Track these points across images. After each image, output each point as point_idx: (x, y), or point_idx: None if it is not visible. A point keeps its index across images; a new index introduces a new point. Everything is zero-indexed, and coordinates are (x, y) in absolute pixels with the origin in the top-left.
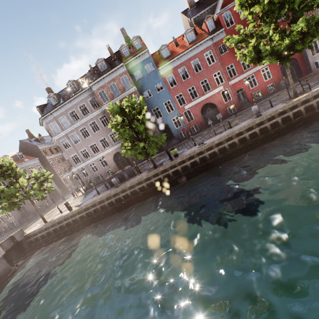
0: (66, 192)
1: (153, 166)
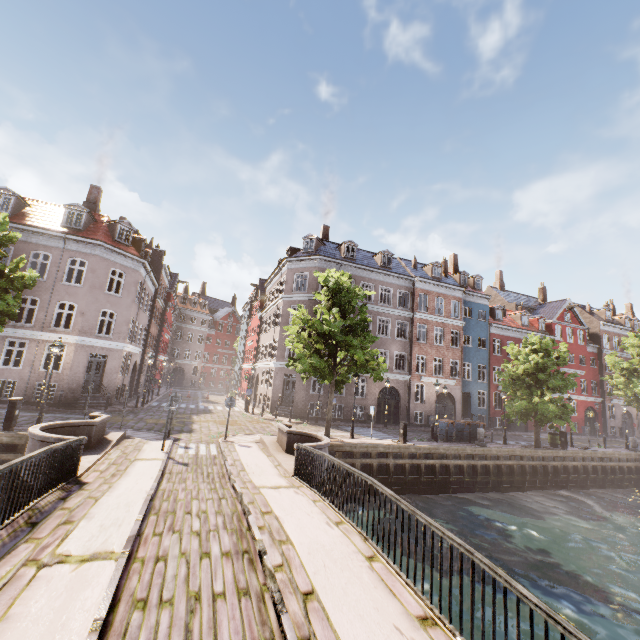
0: None
1: (536, 443)
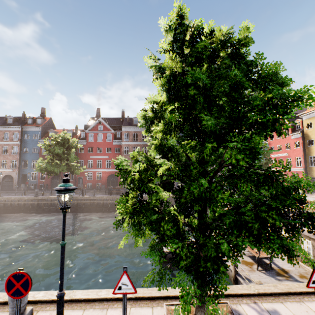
0: None
1: None
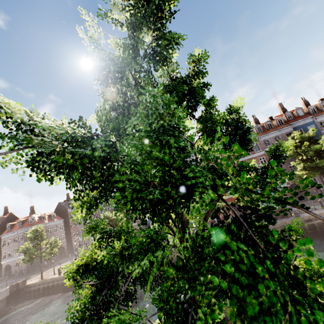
0: (71, 252)
1: None
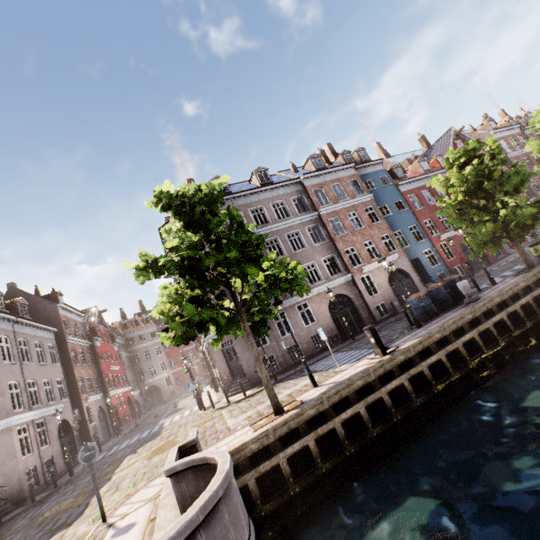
0: None
1: (528, 263)
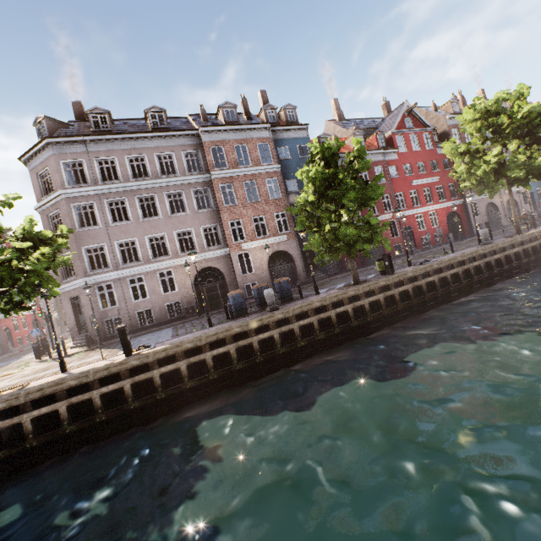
0: None
1: (354, 279)
